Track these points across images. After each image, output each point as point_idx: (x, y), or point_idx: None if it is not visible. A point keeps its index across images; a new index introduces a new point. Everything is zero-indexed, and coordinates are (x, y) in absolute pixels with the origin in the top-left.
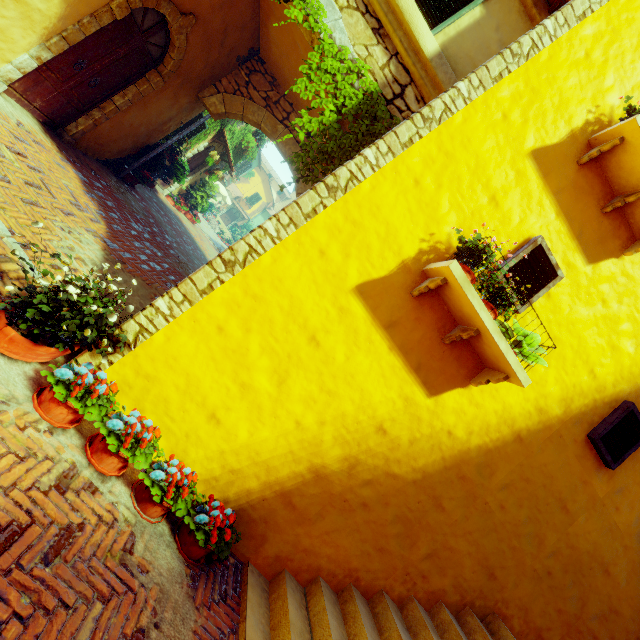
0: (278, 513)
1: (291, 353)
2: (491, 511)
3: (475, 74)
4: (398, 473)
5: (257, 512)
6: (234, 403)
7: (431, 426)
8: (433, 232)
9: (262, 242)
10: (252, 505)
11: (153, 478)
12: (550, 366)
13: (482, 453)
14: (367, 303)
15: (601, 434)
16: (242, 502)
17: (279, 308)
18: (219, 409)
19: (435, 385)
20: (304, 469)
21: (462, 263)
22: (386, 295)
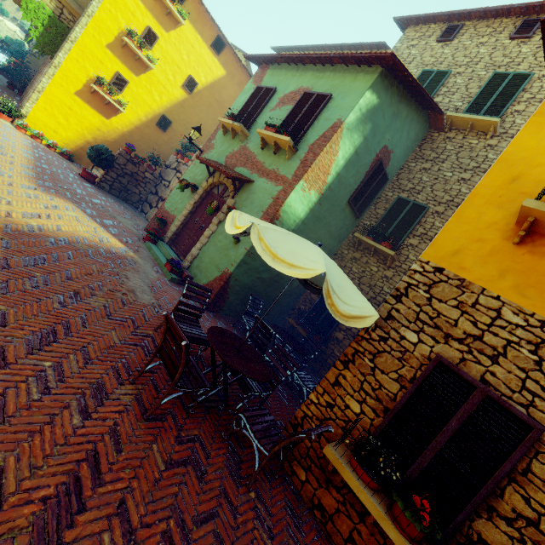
0: (82, 153)
1: (66, 113)
2: (137, 147)
3: (79, 25)
4: (108, 140)
5: (77, 153)
6: (58, 127)
7: (112, 127)
8: (88, 75)
9: (44, 85)
10: (75, 152)
11: (49, 143)
12: (138, 107)
13: (128, 133)
14: (80, 97)
15: (158, 124)
16: (72, 151)
17: (58, 102)
18: (55, 129)
19: (108, 117)
20: (84, 142)
21: (97, 84)
22: (84, 94)
